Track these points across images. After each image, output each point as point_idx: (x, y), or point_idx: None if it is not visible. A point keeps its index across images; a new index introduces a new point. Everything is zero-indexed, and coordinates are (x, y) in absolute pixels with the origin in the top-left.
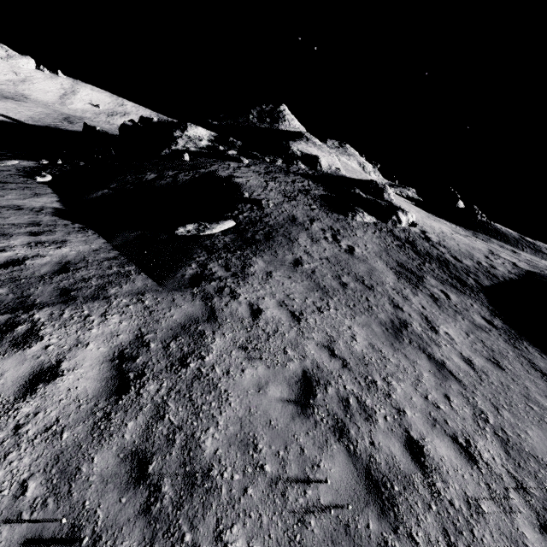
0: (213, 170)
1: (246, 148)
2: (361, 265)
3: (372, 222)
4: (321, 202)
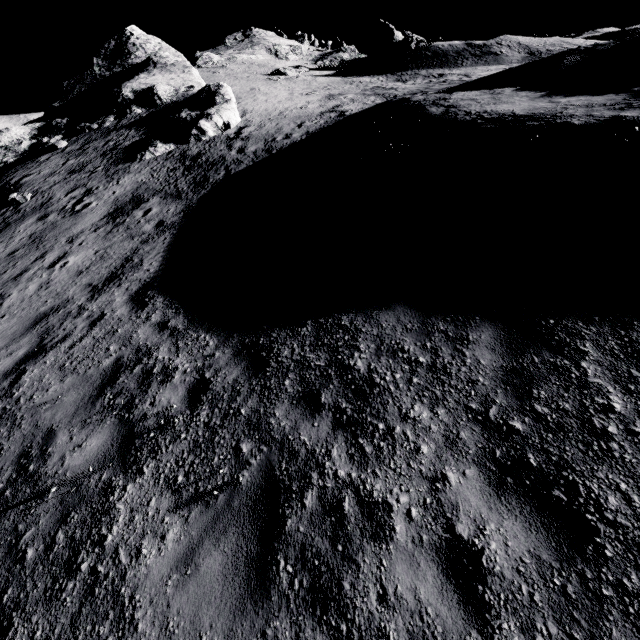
0: (8, 180)
1: (74, 123)
2: (70, 223)
3: (167, 152)
4: (119, 155)
